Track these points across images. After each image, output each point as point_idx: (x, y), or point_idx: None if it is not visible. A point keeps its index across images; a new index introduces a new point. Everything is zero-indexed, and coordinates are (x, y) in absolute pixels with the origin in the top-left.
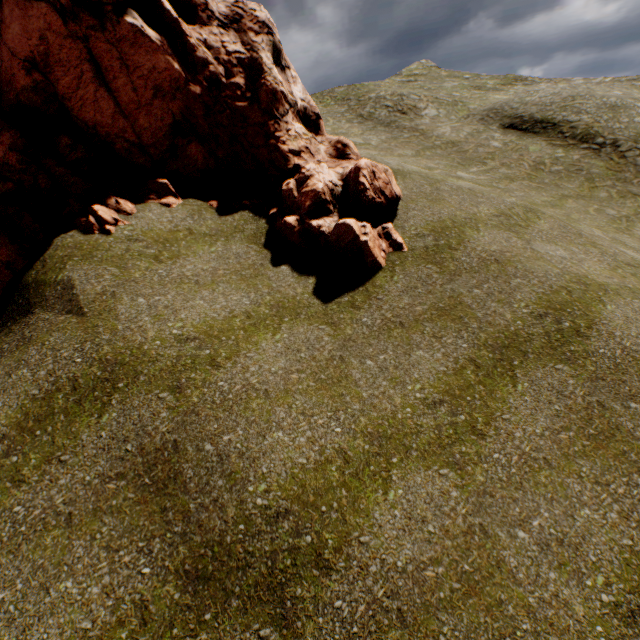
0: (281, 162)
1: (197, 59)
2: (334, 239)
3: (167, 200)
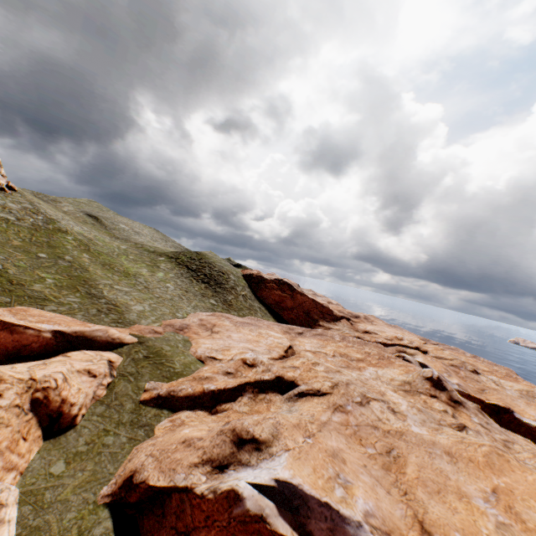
0: None
1: None
2: (1, 188)
3: None
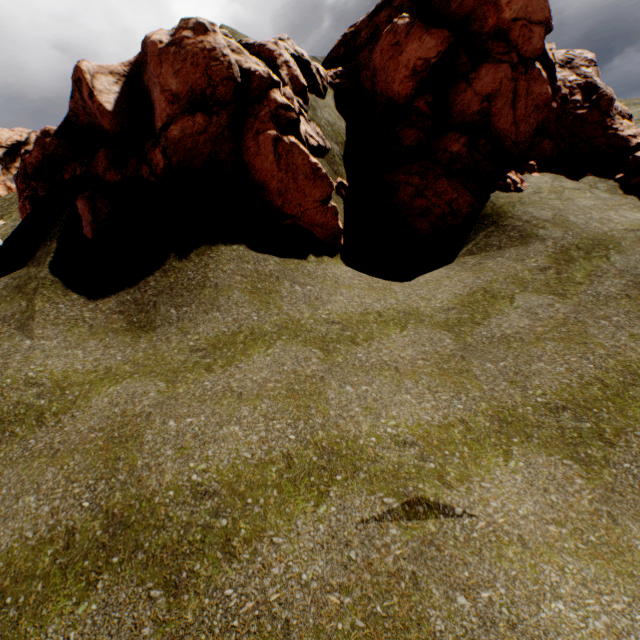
0: (620, 144)
1: (555, 87)
2: None
3: (534, 175)
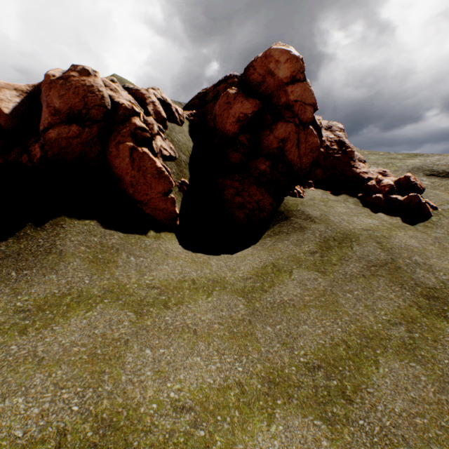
0: (359, 176)
1: (322, 140)
2: (406, 202)
3: (312, 188)
